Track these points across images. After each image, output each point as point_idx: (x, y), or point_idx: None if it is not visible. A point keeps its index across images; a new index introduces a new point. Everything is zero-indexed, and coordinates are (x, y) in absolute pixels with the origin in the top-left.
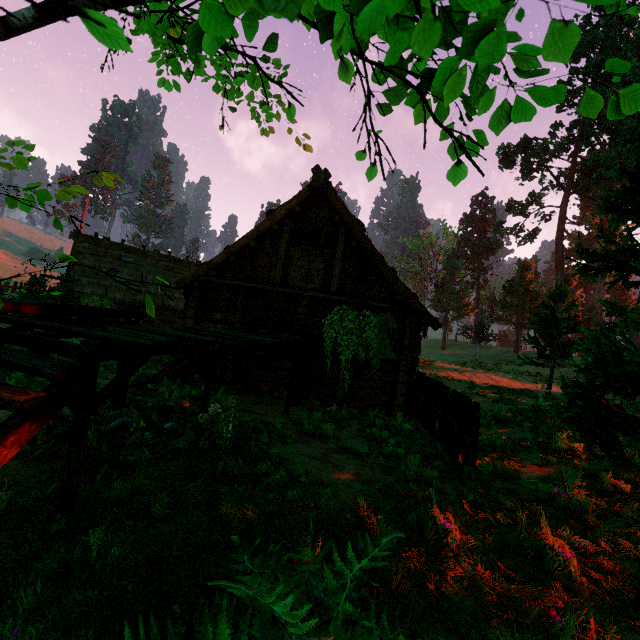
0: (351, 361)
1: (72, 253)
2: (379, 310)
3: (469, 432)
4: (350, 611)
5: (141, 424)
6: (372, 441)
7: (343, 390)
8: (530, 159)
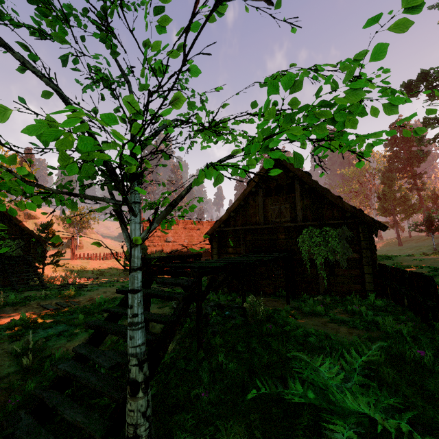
0: (324, 264)
1: (142, 231)
2: (335, 226)
3: (431, 299)
4: (362, 380)
5: (213, 313)
6: (355, 315)
7: (323, 285)
8: (432, 84)
